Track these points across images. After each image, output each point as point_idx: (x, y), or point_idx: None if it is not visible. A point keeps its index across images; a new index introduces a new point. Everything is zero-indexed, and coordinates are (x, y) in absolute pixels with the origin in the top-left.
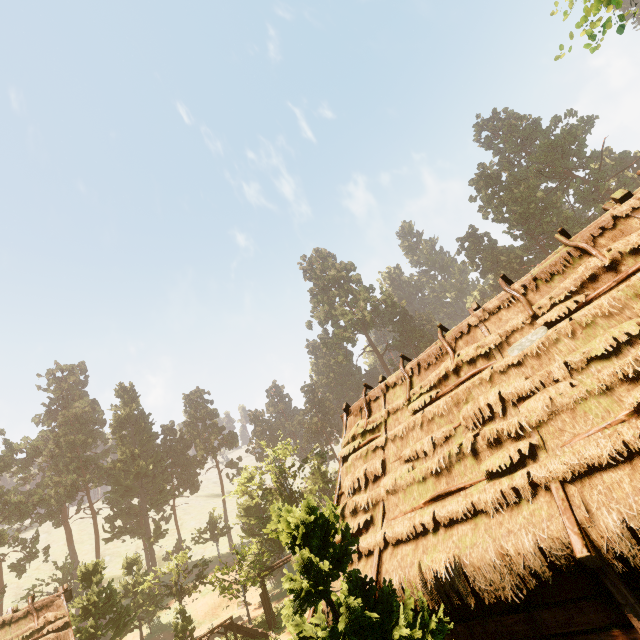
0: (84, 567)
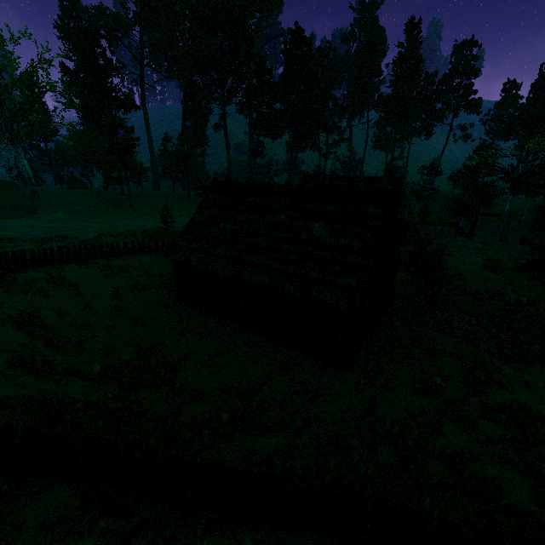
0: (389, 165)
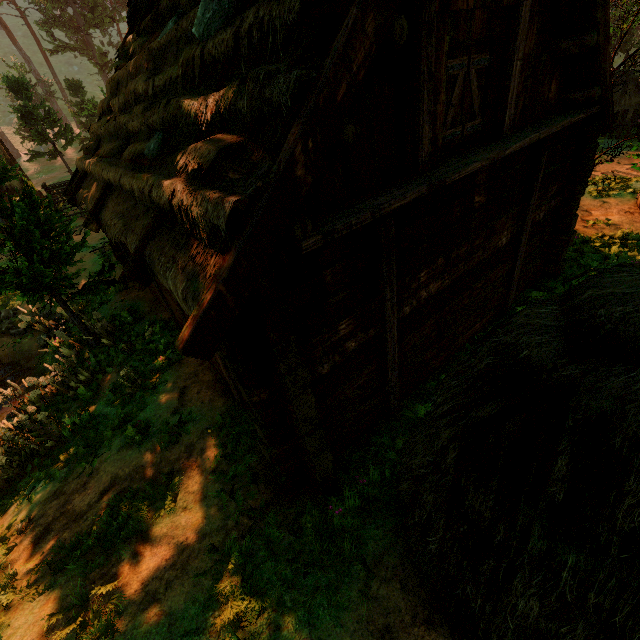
0: (8, 80)
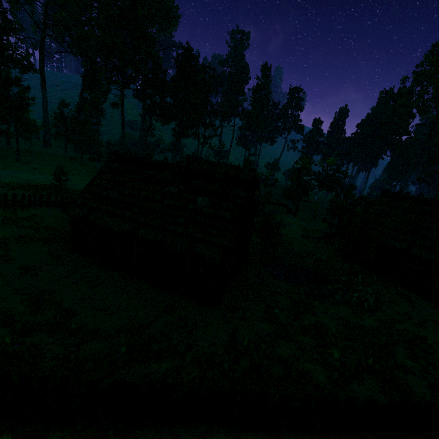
0: (247, 159)
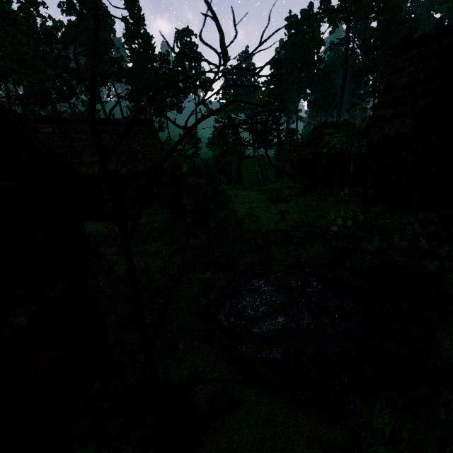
0: None
